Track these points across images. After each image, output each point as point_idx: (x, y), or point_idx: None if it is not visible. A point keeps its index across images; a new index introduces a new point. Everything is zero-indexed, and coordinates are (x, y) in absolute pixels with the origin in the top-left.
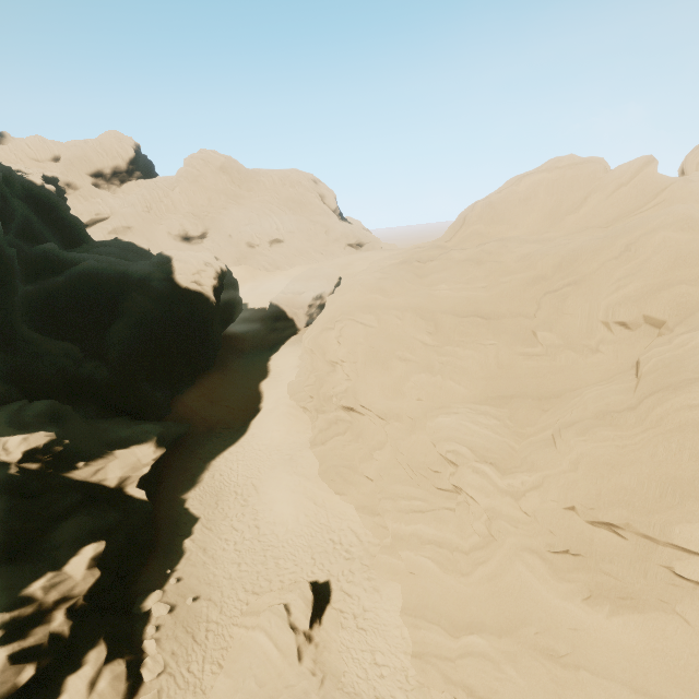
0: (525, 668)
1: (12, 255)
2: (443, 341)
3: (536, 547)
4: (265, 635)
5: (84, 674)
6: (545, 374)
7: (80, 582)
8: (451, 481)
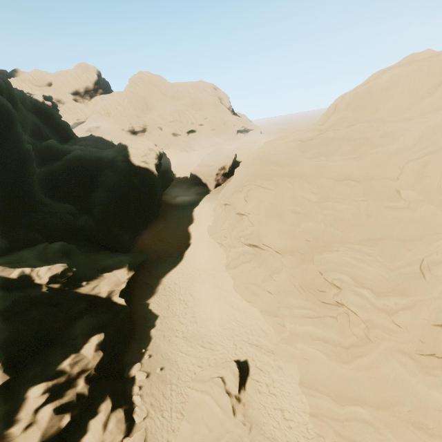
0: (400, 434)
1: (29, 149)
2: (324, 198)
3: (407, 350)
4: (211, 397)
5: (99, 419)
6: (407, 222)
7: (91, 360)
8: (336, 299)
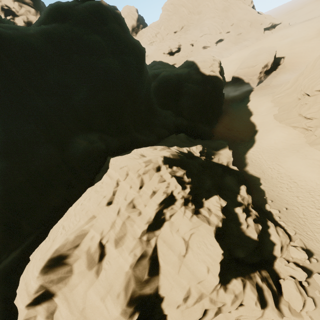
0: None
1: (148, 74)
2: None
3: None
4: None
5: (272, 229)
6: None
7: (248, 199)
8: None
